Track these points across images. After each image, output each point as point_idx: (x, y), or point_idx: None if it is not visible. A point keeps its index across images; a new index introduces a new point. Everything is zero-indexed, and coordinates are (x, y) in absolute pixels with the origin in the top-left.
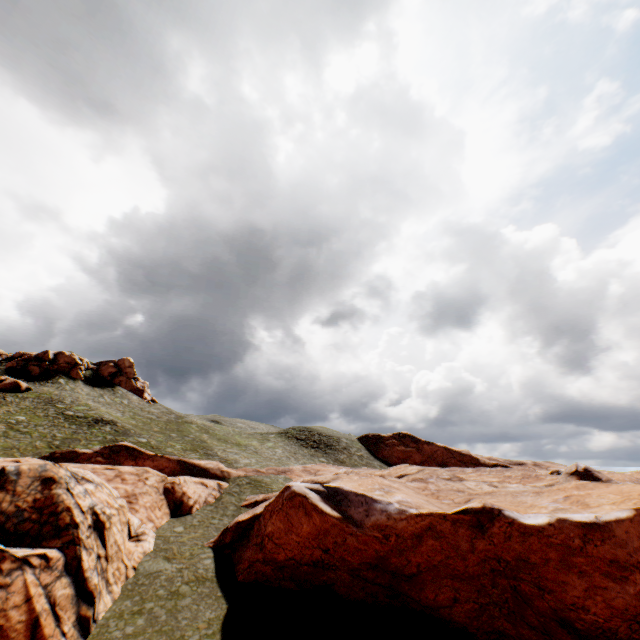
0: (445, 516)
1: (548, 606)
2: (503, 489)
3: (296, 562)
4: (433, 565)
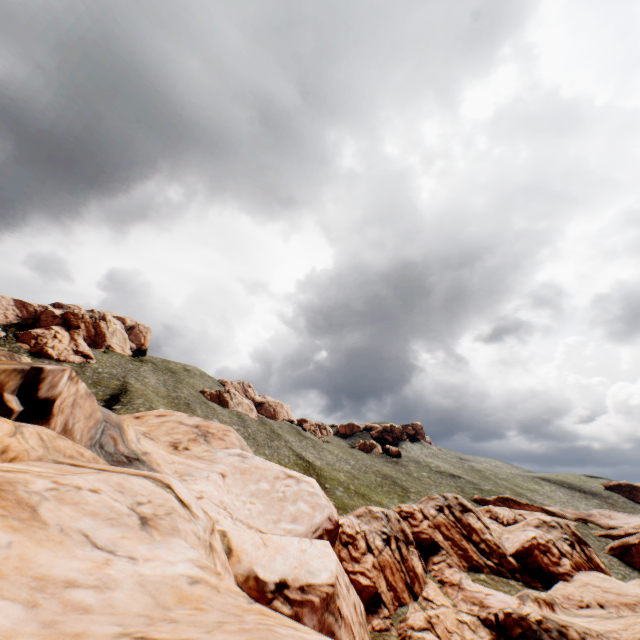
0: None
1: None
2: None
3: None
4: None
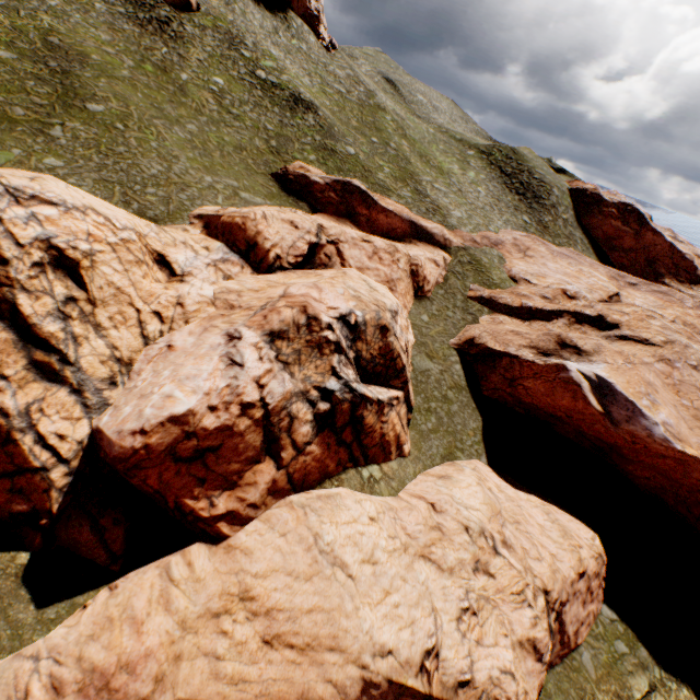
0: None
1: None
2: None
3: (535, 407)
4: (652, 465)
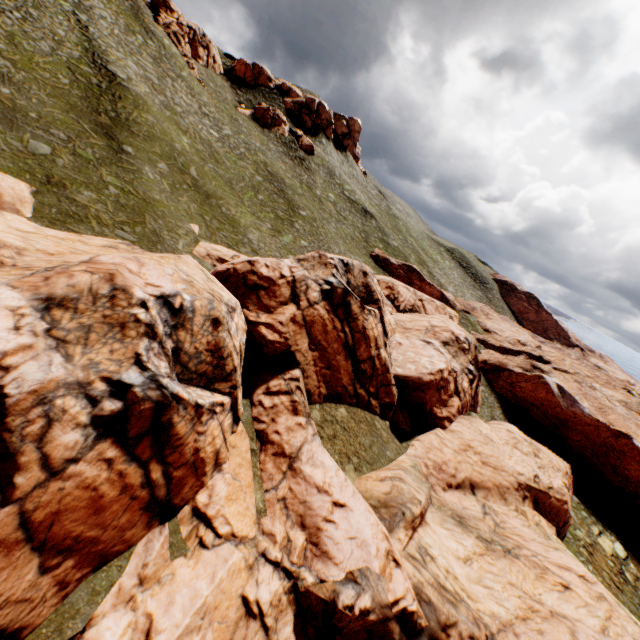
0: (607, 427)
1: (613, 462)
2: (615, 408)
3: (523, 399)
4: (582, 431)
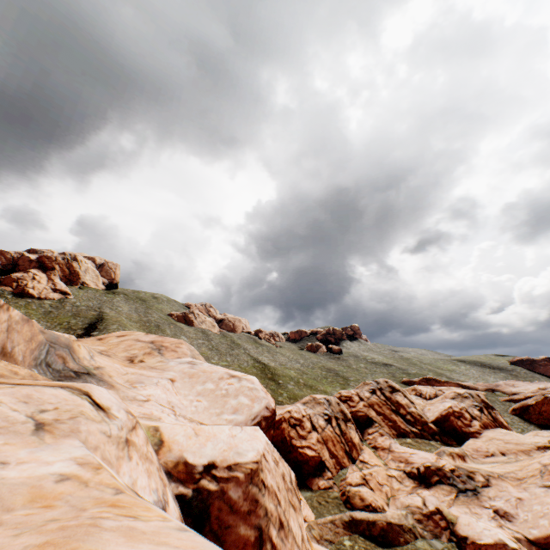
0: None
1: None
2: None
3: None
4: None
